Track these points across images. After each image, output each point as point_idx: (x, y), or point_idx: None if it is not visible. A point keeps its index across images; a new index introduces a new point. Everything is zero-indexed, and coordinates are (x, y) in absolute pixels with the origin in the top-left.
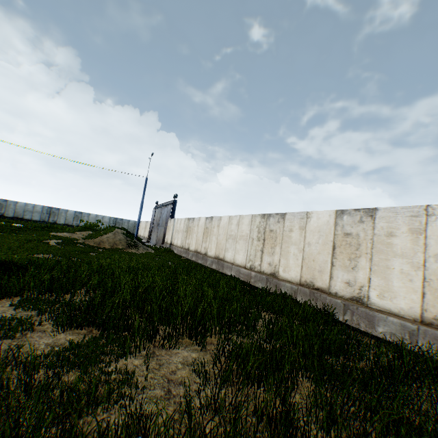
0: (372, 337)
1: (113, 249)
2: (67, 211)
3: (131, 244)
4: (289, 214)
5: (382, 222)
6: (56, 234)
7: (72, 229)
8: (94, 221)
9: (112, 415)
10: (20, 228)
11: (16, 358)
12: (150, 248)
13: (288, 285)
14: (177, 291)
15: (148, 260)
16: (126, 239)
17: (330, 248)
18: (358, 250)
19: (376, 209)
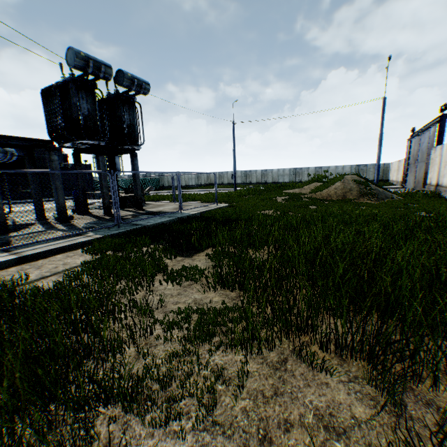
0: None
1: (341, 200)
2: (308, 168)
3: (364, 193)
4: None
5: None
6: (287, 191)
7: (300, 185)
8: (334, 173)
9: (150, 438)
10: (264, 190)
11: (148, 308)
12: (395, 195)
13: None
14: (384, 262)
15: (379, 211)
16: (357, 187)
17: None
18: None
19: None
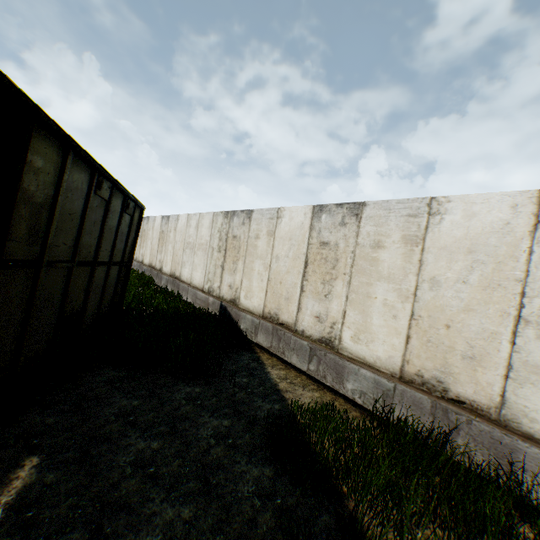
0: (165, 289)
1: None
2: None
3: None
4: (150, 218)
5: (170, 224)
6: None
7: None
8: None
9: None
10: None
11: None
12: None
13: (145, 267)
14: None
15: None
16: None
17: (158, 241)
18: (164, 241)
19: (170, 216)
